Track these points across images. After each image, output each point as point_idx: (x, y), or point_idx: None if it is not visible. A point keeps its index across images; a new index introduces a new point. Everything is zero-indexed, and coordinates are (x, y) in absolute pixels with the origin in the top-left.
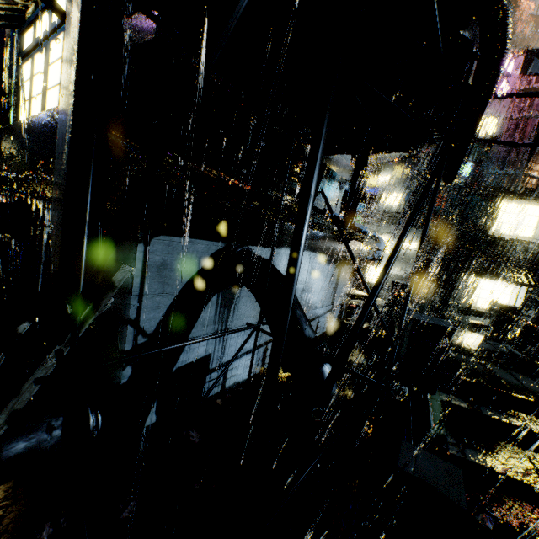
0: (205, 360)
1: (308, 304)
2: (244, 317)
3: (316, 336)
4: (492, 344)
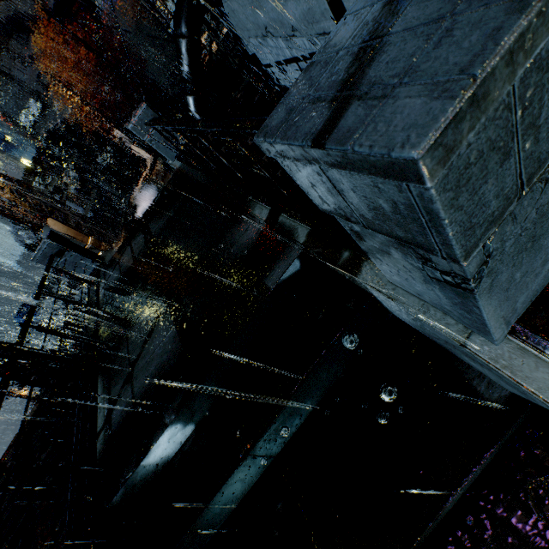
0: (256, 57)
1: (284, 25)
2: (248, 30)
3: (181, 78)
4: (127, 380)
